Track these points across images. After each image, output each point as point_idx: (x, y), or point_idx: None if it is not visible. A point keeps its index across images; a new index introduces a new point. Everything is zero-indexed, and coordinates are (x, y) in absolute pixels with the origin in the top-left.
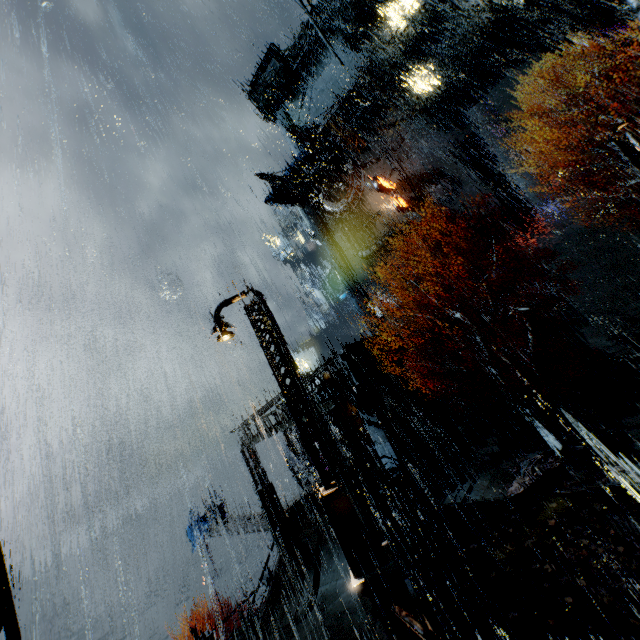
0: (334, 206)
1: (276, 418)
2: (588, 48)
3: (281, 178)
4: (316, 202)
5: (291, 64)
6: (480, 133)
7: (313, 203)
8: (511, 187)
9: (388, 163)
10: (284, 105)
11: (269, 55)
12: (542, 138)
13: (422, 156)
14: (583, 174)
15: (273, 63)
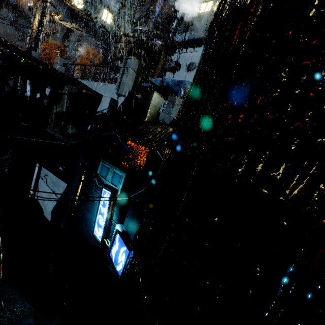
0: None
1: None
2: (100, 54)
3: None
4: None
5: None
6: (72, 31)
7: None
8: (64, 52)
9: None
10: None
11: None
12: (80, 54)
13: (53, 9)
14: (79, 71)
15: None
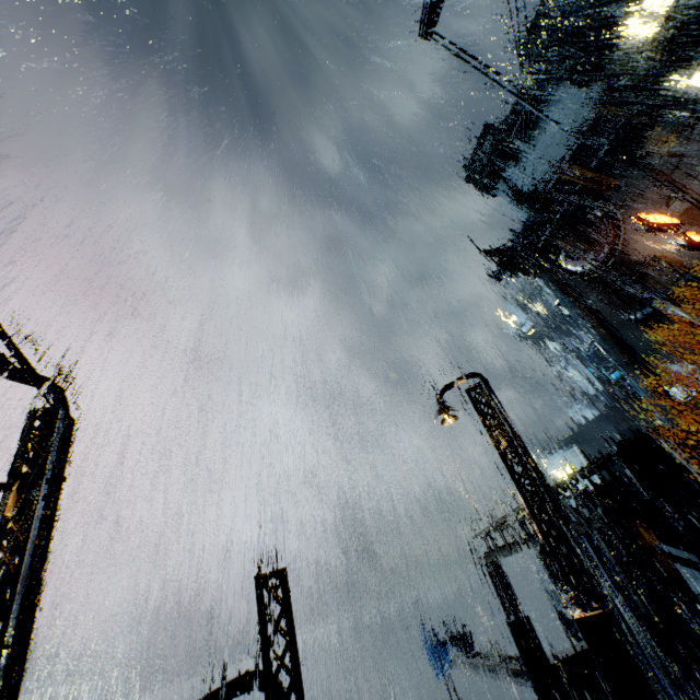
0: (582, 264)
1: (524, 528)
2: None
3: (507, 250)
4: (556, 265)
5: (508, 134)
6: None
7: (552, 267)
8: None
9: (659, 193)
10: (504, 175)
11: (483, 136)
12: None
13: None
14: None
15: (488, 141)
